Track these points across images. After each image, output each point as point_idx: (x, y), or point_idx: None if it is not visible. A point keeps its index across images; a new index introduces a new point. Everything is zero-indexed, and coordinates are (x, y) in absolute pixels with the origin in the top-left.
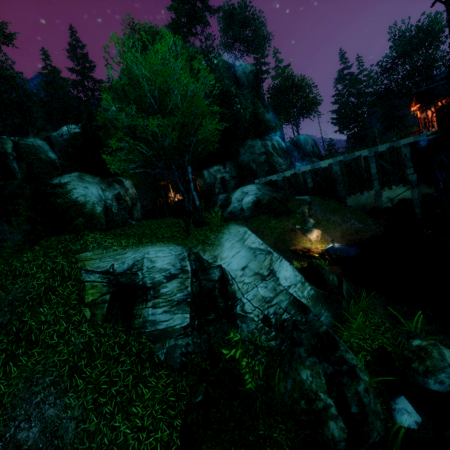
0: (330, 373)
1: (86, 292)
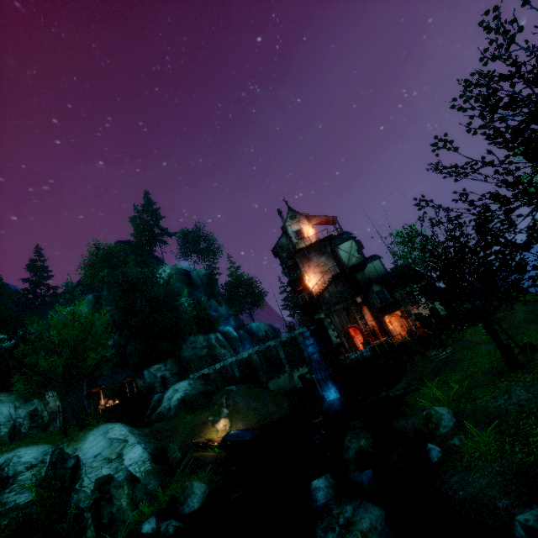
0: (97, 499)
1: None
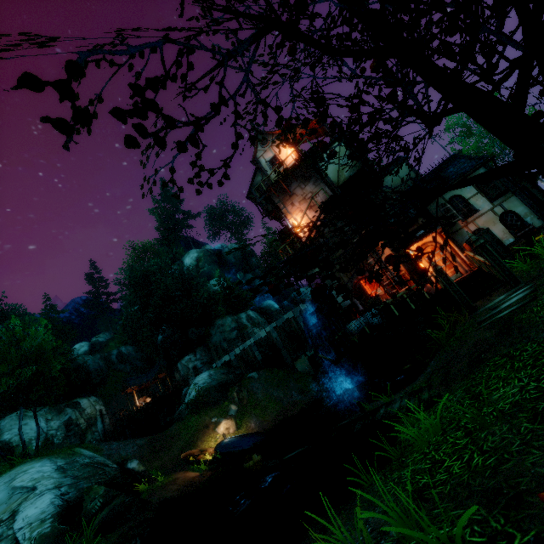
0: None
1: None
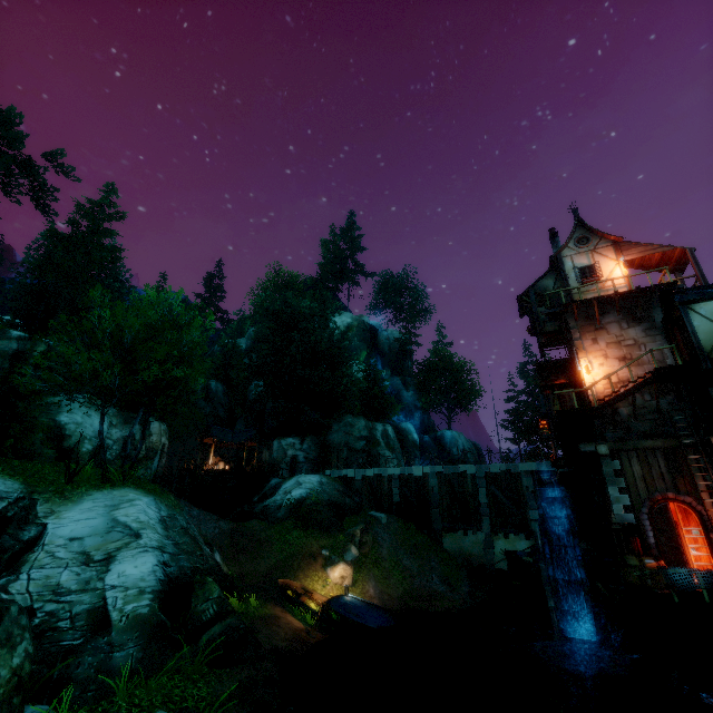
0: None
1: None
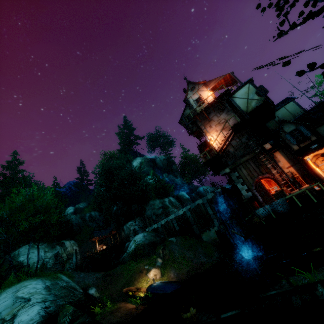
0: None
1: None
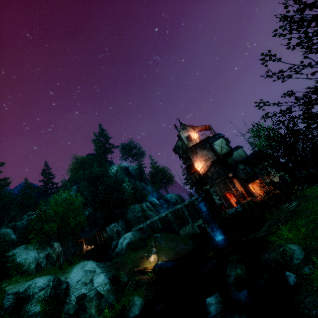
0: (77, 309)
1: (4, 304)
